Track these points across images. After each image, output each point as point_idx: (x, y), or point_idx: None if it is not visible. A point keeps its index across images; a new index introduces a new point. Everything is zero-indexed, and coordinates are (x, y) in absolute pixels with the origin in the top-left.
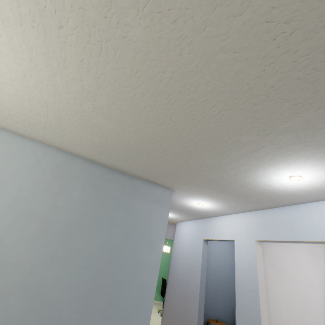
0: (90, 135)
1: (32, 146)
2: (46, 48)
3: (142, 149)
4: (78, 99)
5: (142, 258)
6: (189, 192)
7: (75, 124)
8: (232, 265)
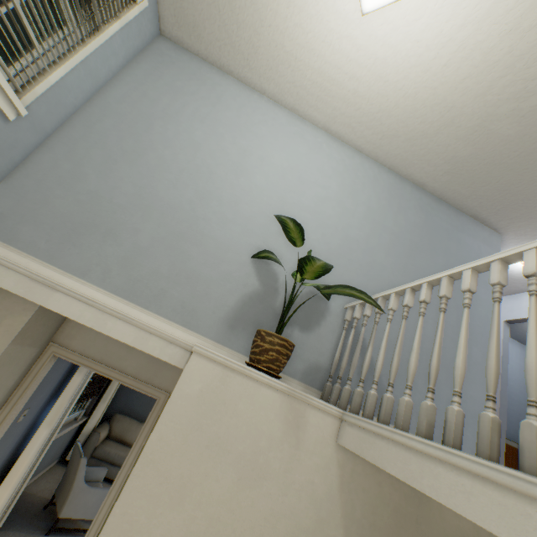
0: (461, 147)
1: (368, 163)
2: (528, 51)
3: (521, 163)
4: (503, 101)
5: (478, 294)
6: (527, 238)
7: (458, 132)
8: (521, 381)
